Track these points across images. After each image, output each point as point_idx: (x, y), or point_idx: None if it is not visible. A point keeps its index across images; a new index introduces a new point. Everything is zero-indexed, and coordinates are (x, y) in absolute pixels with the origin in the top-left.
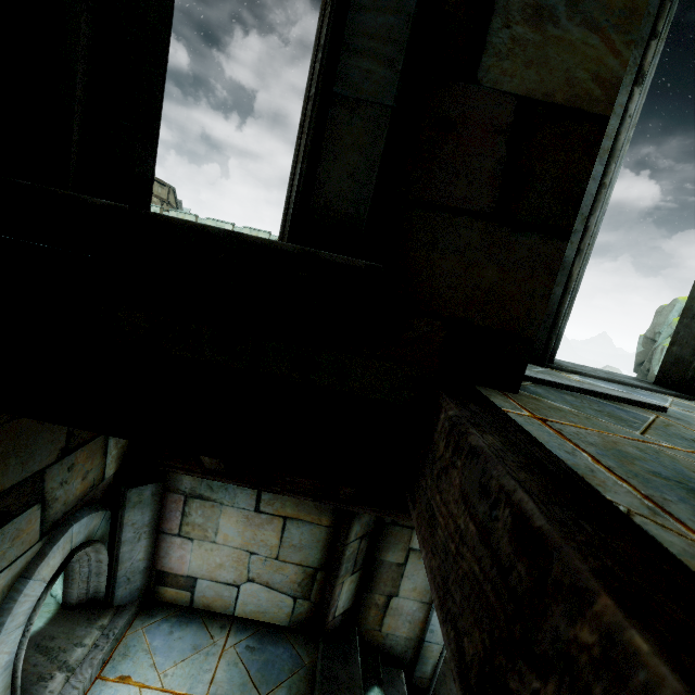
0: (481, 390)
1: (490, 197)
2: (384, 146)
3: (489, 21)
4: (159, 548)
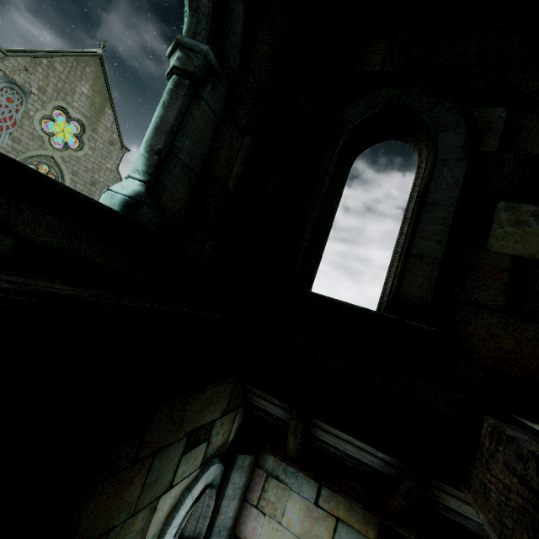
0: (512, 415)
1: (502, 301)
2: (437, 274)
3: (490, 225)
4: (240, 514)
